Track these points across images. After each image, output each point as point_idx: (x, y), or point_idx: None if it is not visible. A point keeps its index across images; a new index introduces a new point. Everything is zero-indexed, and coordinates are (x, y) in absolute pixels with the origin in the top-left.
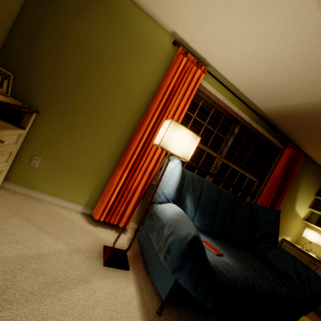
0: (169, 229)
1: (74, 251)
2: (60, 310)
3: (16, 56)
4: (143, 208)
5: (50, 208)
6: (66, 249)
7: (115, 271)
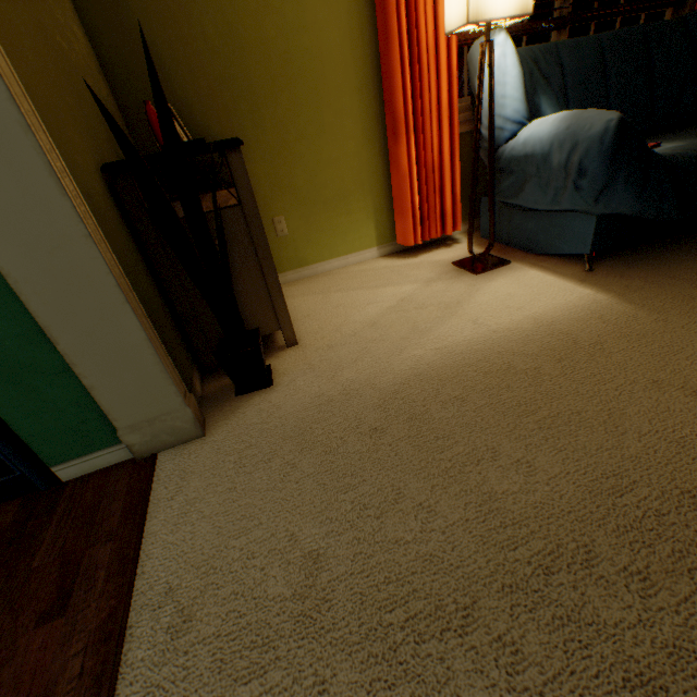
0: (563, 149)
1: (428, 283)
2: (481, 313)
3: (130, 74)
4: (461, 192)
5: (345, 273)
6: (419, 286)
7: (495, 273)
